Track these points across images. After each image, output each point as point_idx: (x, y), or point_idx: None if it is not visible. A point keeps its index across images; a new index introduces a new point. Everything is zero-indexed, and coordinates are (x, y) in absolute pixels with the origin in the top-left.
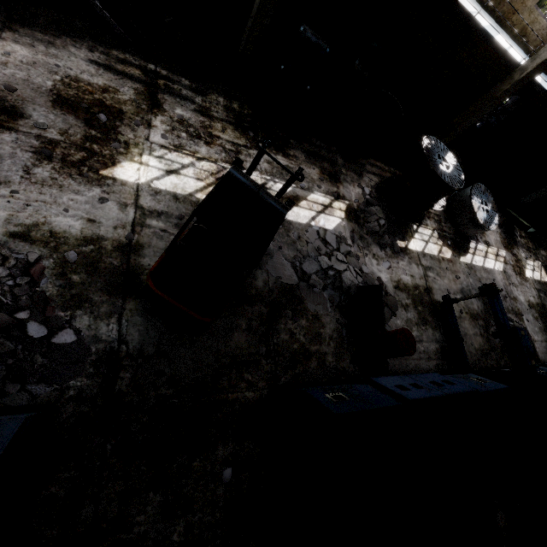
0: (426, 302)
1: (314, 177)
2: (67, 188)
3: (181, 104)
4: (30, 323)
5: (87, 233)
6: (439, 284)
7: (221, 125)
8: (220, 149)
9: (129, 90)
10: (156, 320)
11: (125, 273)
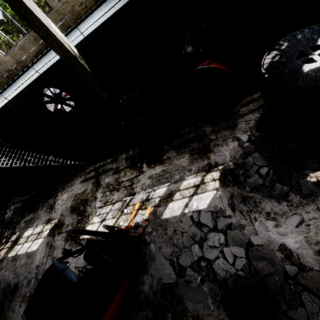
0: None
1: (185, 164)
2: None
3: (107, 175)
4: None
5: None
6: None
7: (124, 172)
8: (123, 189)
9: (90, 185)
10: None
11: None
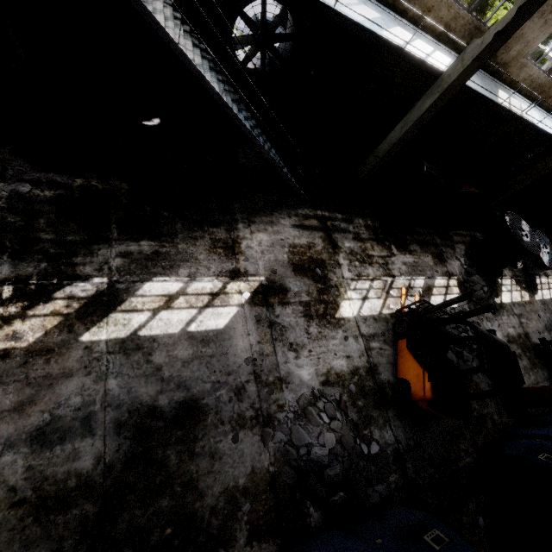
0: (529, 347)
1: (431, 264)
2: (328, 336)
3: (345, 237)
4: (361, 445)
5: (350, 367)
6: (531, 327)
7: (370, 244)
8: (378, 265)
9: (318, 240)
10: (405, 419)
11: (378, 390)
